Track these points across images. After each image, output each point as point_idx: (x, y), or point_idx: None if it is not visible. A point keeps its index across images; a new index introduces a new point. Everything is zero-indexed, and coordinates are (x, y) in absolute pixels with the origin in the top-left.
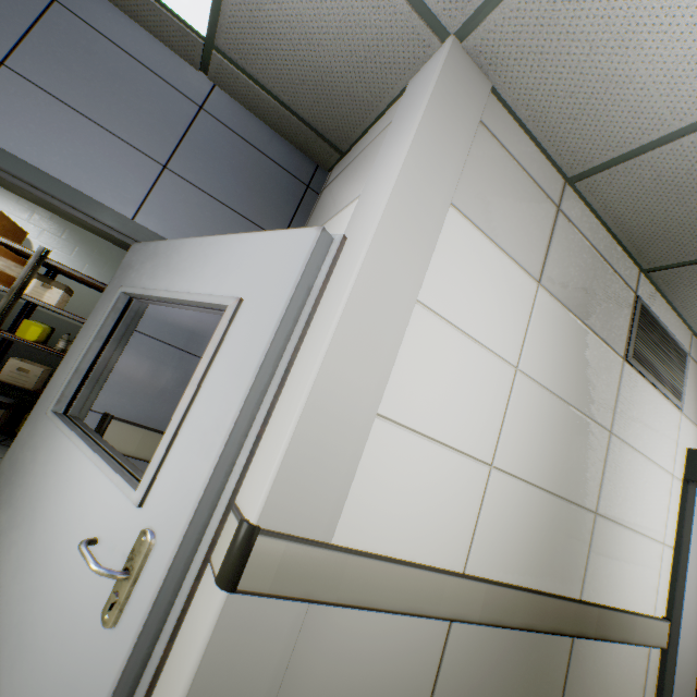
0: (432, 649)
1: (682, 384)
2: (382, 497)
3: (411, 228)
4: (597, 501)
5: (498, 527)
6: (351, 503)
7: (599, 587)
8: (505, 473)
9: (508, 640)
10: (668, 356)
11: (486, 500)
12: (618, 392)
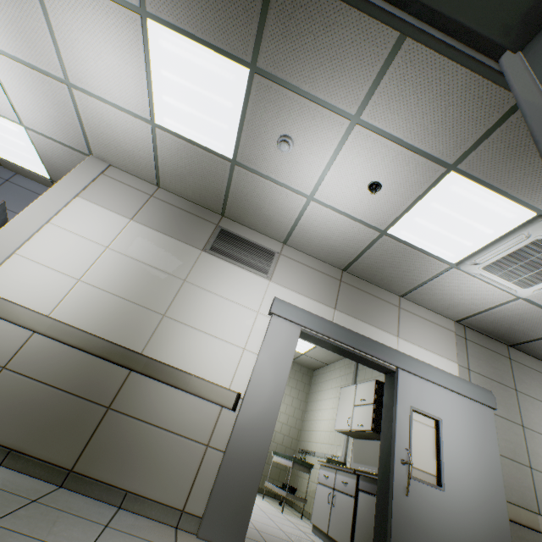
0: (17, 342)
1: (269, 267)
2: (10, 280)
3: (51, 202)
4: (166, 310)
5: (77, 305)
6: None
7: (162, 354)
8: (89, 284)
9: (71, 356)
10: (251, 252)
11: (72, 292)
12: (195, 264)
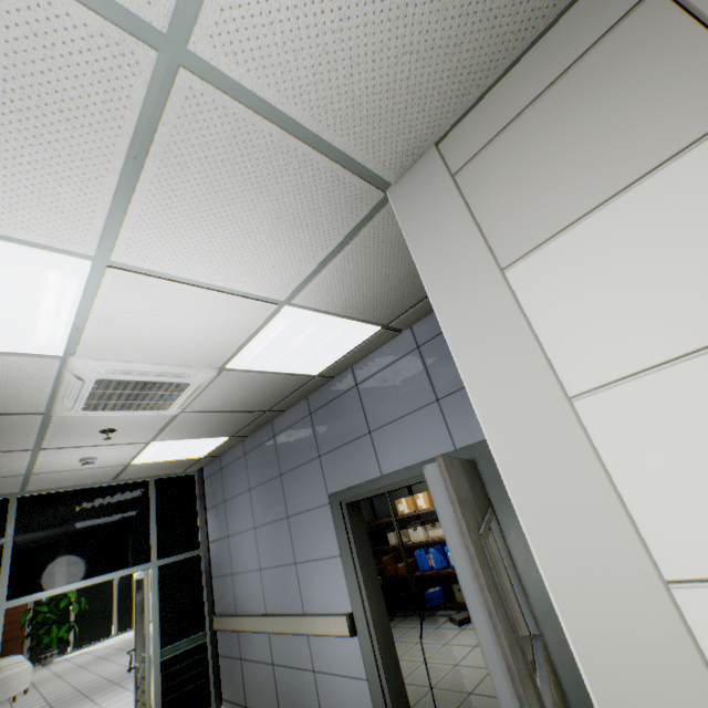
0: None
1: None
2: None
3: (492, 351)
4: None
5: None
6: None
7: None
8: None
9: None
10: None
11: None
12: None
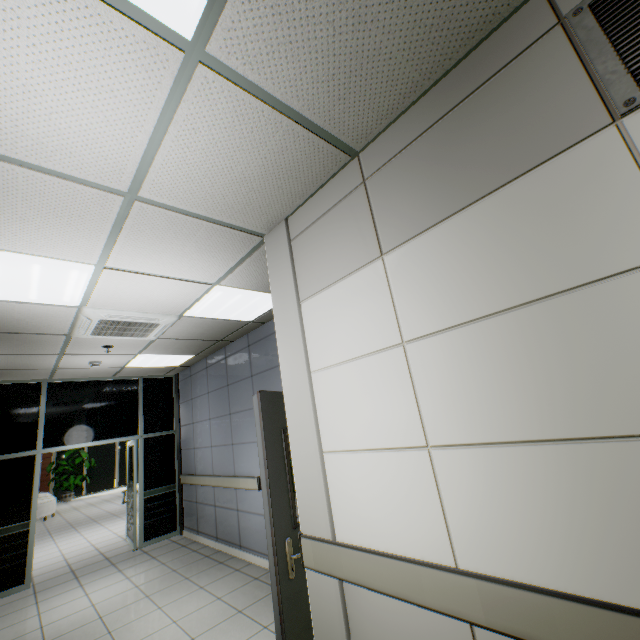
0: None
1: None
2: (352, 504)
3: (289, 343)
4: None
5: (477, 510)
6: (338, 513)
7: None
8: (451, 446)
9: None
10: None
11: (441, 483)
12: None
